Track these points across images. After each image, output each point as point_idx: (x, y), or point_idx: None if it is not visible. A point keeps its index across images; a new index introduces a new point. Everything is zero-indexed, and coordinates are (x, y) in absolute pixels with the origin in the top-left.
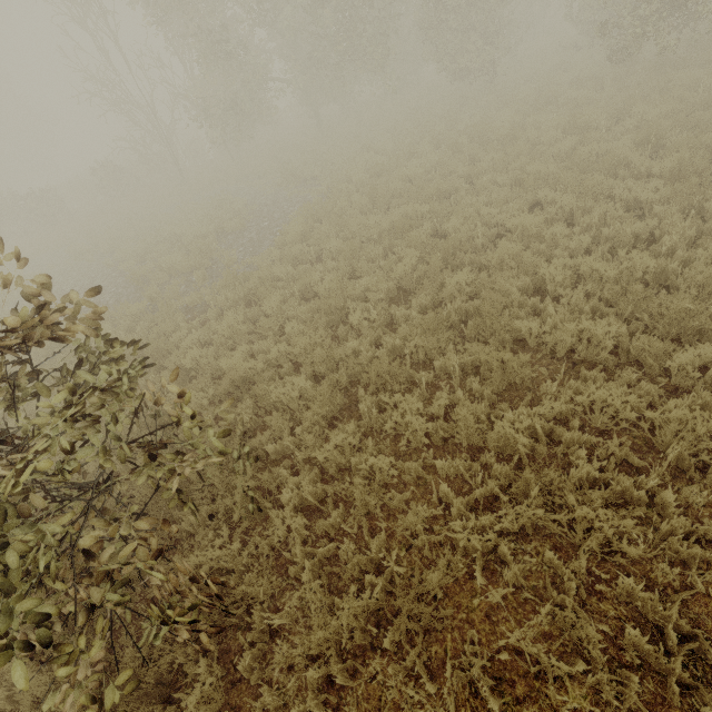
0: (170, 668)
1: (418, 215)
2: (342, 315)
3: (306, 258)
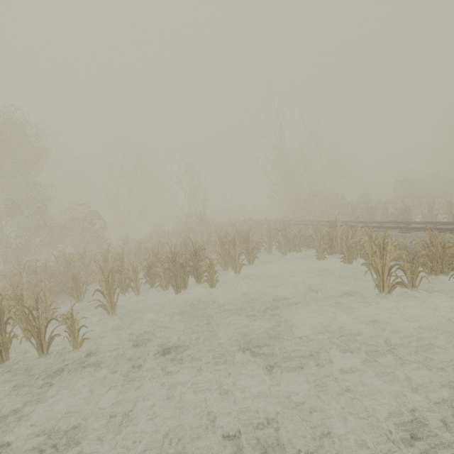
0: None
1: None
2: None
3: None
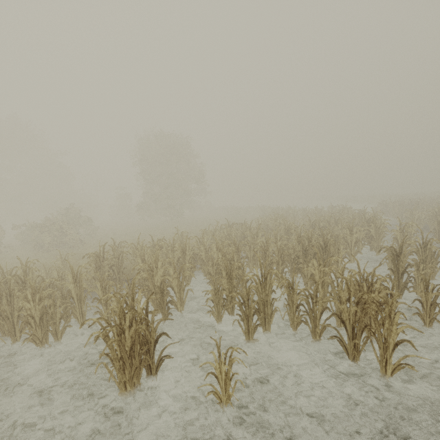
0: None
1: None
2: None
3: None
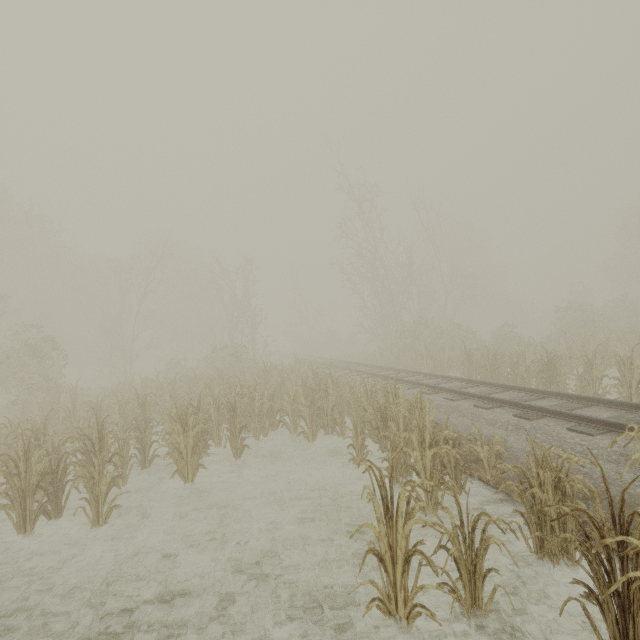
0: None
1: None
2: None
3: None
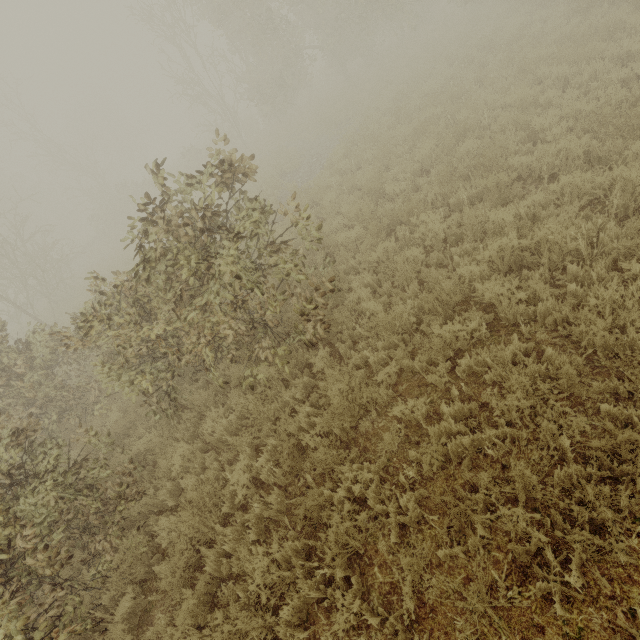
0: (302, 360)
1: (435, 117)
2: (380, 195)
3: (349, 171)
